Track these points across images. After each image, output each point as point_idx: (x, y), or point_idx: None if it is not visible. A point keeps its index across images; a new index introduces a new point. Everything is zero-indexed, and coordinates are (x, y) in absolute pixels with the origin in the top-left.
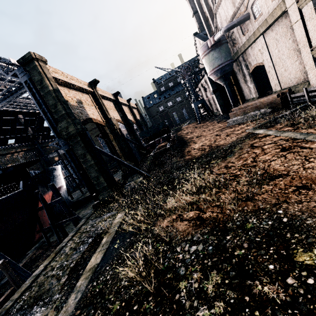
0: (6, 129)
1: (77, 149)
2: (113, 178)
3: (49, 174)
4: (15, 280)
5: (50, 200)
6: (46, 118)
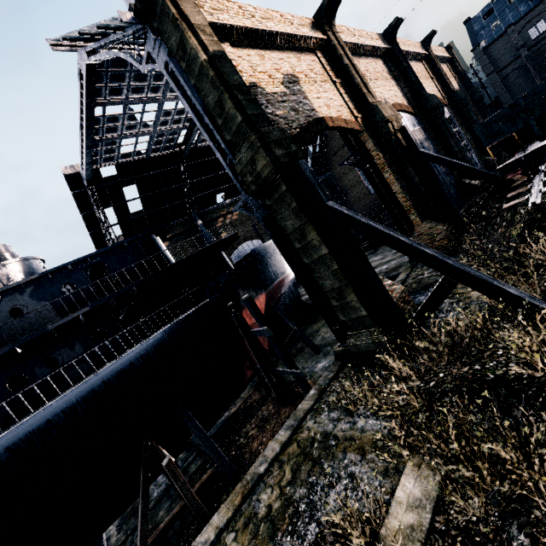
0: (210, 178)
1: (283, 217)
2: (386, 296)
3: (256, 260)
4: (190, 498)
5: (263, 309)
6: (216, 146)
